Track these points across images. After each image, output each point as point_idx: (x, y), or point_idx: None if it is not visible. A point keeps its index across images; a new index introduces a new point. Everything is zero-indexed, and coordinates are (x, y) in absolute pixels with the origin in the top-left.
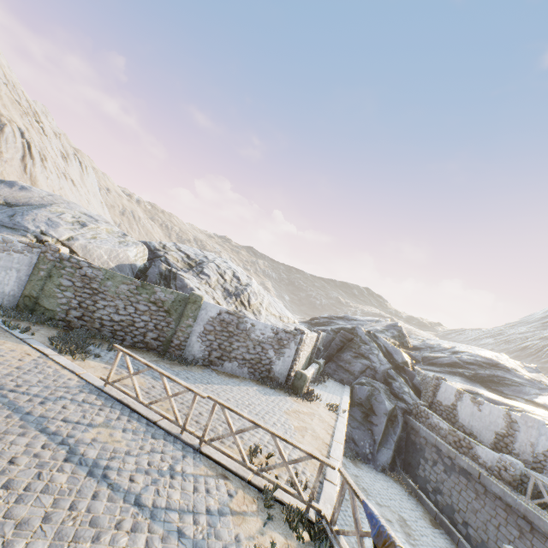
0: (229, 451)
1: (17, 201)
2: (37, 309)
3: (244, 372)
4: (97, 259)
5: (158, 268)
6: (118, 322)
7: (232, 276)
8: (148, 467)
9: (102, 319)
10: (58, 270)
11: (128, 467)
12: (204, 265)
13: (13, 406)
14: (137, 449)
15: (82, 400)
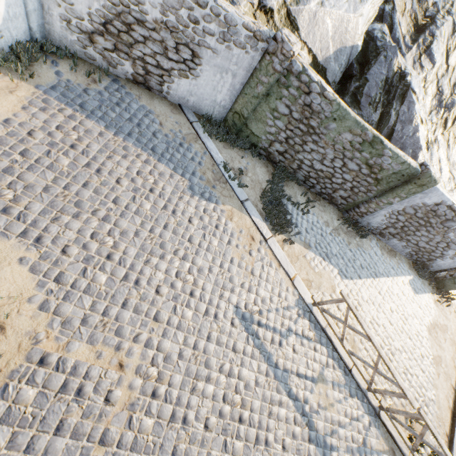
0: (402, 432)
1: None
2: (243, 130)
3: (404, 251)
4: (317, 42)
5: (388, 67)
6: (316, 170)
7: None
8: (352, 444)
9: (301, 162)
10: (279, 88)
11: (342, 446)
12: (437, 30)
13: (265, 353)
14: (343, 417)
15: (301, 332)
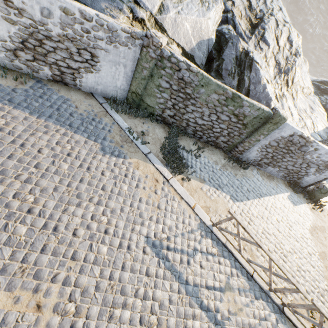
0: (305, 323)
1: None
2: (141, 104)
3: (279, 174)
4: (182, 38)
5: (235, 49)
6: (200, 125)
7: (286, 39)
8: None
9: (188, 121)
10: (158, 69)
11: None
12: (265, 25)
13: (176, 273)
14: (252, 319)
15: (206, 250)
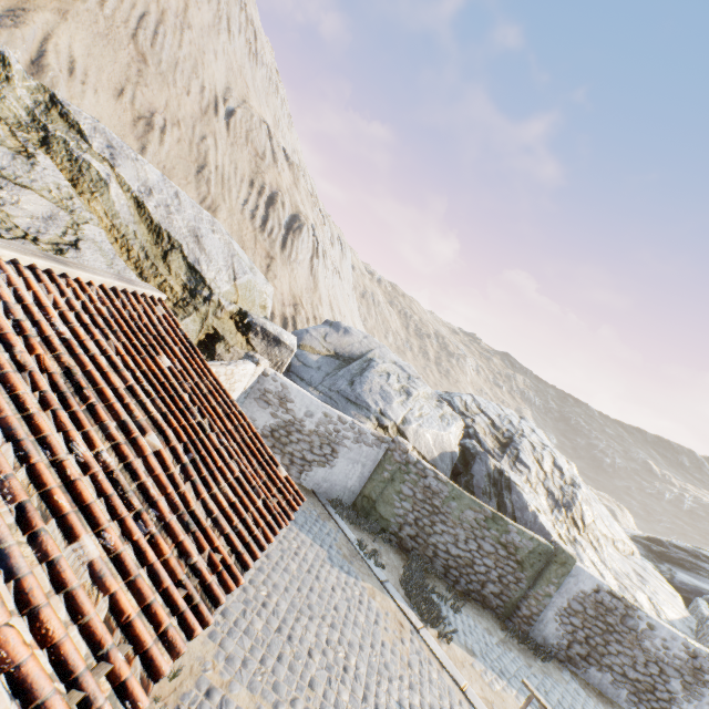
0: None
1: (343, 350)
2: (371, 513)
3: (620, 695)
4: (423, 447)
5: (485, 465)
6: (454, 556)
7: (551, 464)
8: None
9: (436, 547)
10: (401, 473)
11: None
12: (518, 445)
13: None
14: None
15: None
